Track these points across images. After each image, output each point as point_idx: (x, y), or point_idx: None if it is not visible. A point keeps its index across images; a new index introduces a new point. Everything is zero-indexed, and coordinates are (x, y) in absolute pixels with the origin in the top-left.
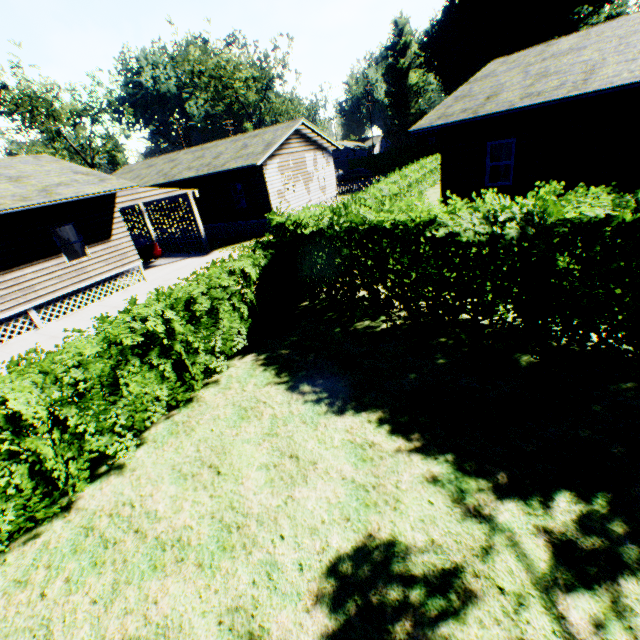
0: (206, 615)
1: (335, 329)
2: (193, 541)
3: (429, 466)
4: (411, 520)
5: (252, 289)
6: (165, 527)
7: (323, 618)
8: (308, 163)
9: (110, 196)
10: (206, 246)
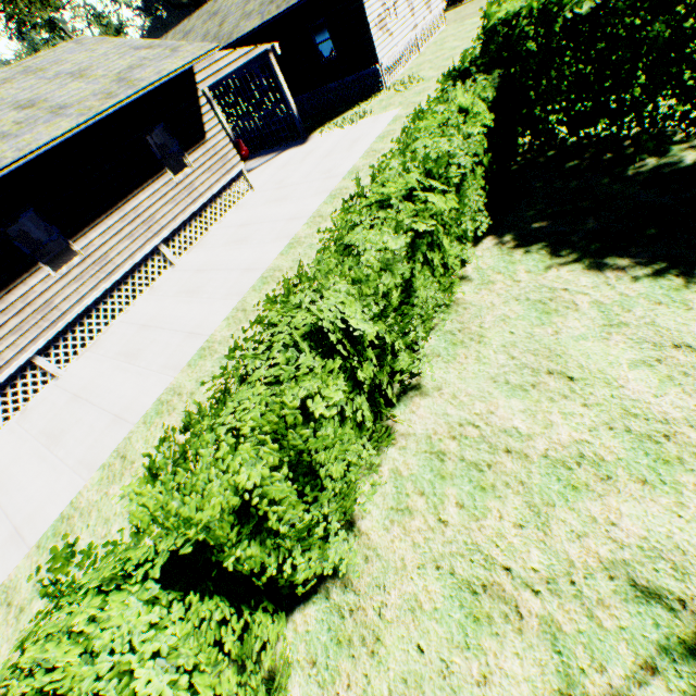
0: None
1: (599, 181)
2: (605, 457)
3: None
4: None
5: (480, 142)
6: (545, 445)
7: None
8: None
9: (188, 74)
10: (301, 129)
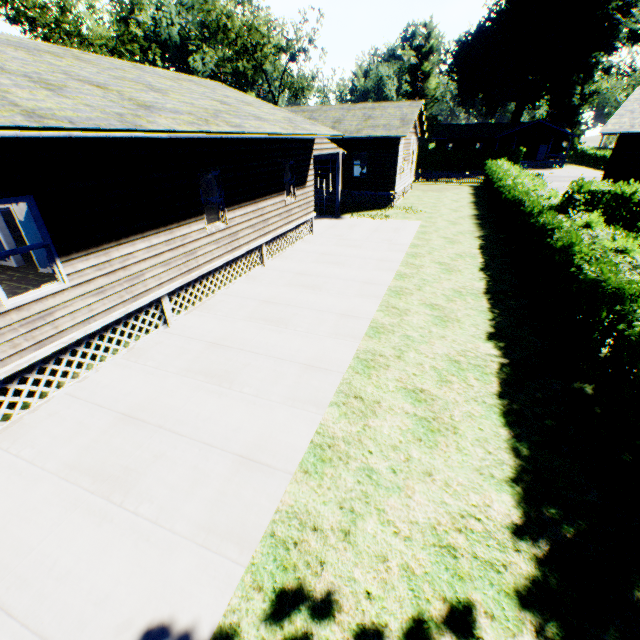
0: None
1: None
2: None
3: None
4: None
5: None
6: None
7: None
8: (411, 145)
9: (311, 141)
10: (338, 209)
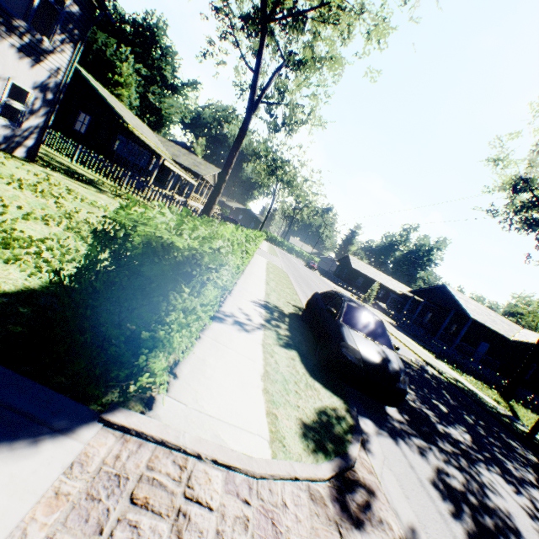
0: None
1: None
2: None
3: None
4: None
5: None
6: None
7: None
8: None
9: None
10: None
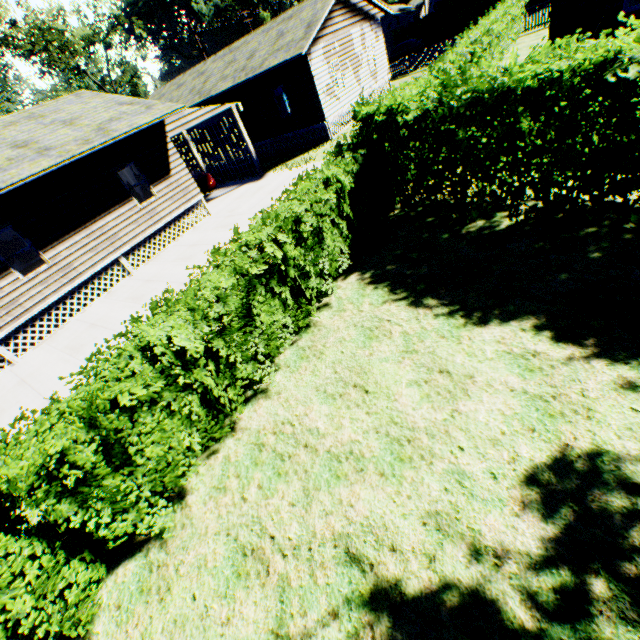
0: (407, 517)
1: (442, 236)
2: (366, 454)
3: (619, 372)
4: (614, 429)
5: (346, 201)
6: (332, 442)
7: (537, 522)
8: (355, 42)
9: (159, 125)
10: (259, 168)
